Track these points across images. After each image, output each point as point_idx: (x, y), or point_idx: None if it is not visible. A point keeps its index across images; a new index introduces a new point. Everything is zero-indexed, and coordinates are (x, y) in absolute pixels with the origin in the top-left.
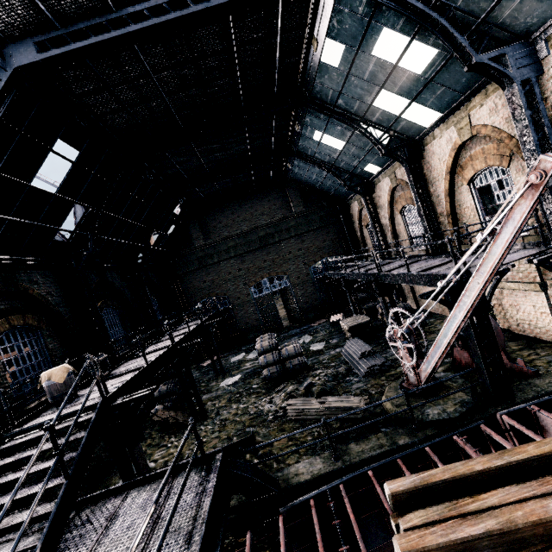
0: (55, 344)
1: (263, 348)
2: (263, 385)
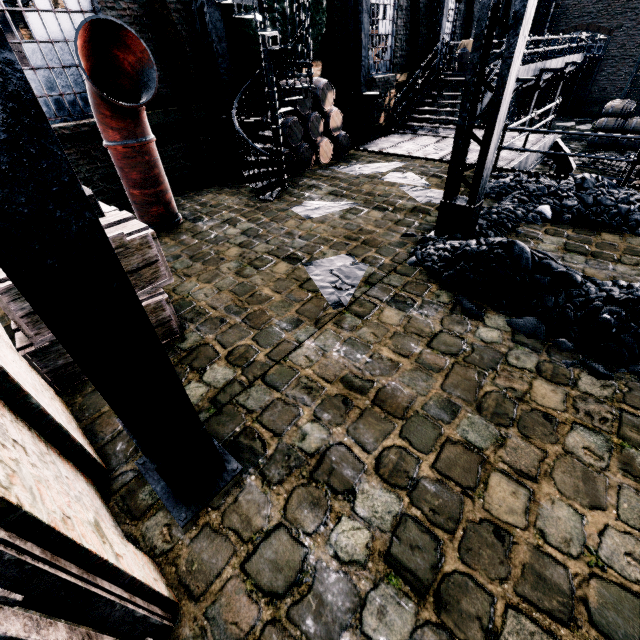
0: (459, 23)
1: (612, 109)
2: (581, 148)
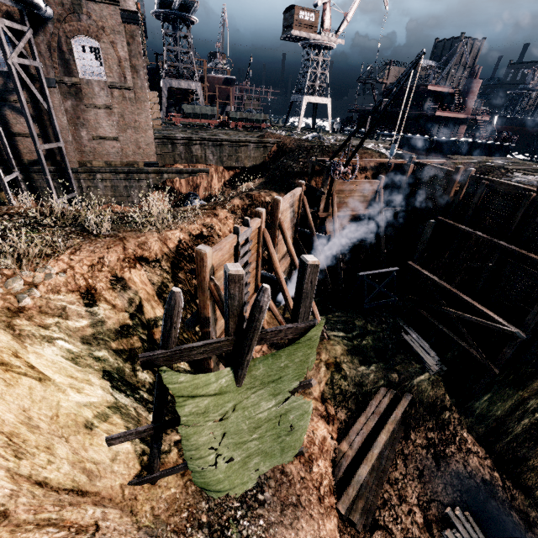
0: None
1: None
2: None
